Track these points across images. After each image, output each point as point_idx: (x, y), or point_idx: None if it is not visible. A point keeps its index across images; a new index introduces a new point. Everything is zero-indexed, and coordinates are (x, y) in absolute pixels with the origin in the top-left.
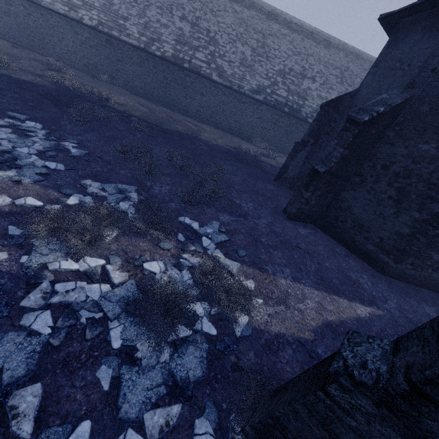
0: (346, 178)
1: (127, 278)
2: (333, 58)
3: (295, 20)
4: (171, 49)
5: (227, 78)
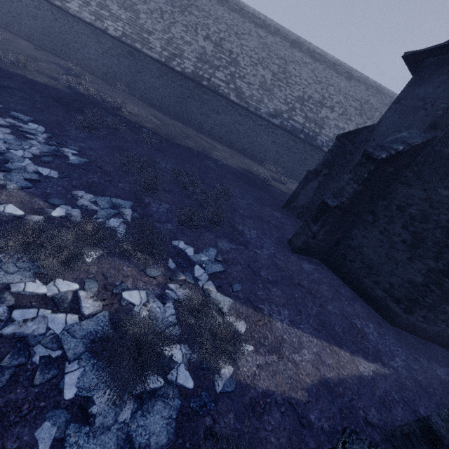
0: (358, 214)
1: (101, 308)
2: (354, 90)
3: (318, 50)
4: (192, 66)
5: (245, 99)
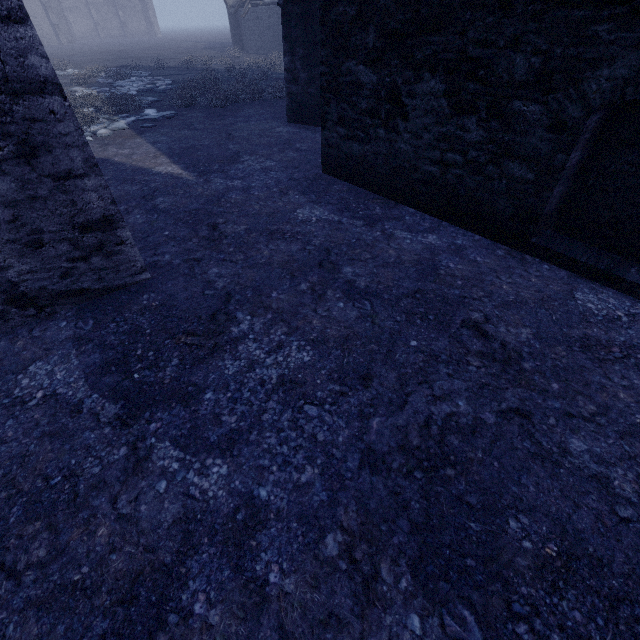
0: None
1: None
2: None
3: None
4: None
5: None
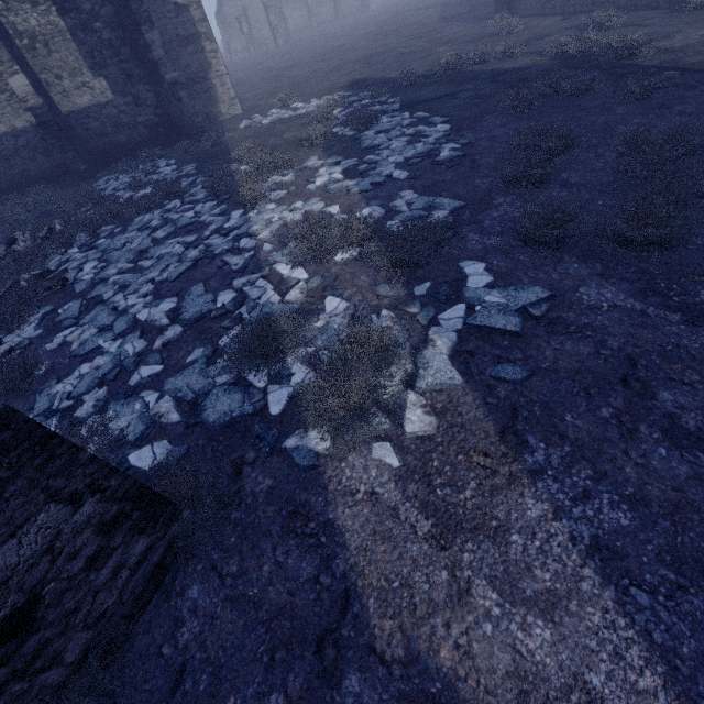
0: None
1: (298, 301)
2: None
3: None
4: None
5: None
